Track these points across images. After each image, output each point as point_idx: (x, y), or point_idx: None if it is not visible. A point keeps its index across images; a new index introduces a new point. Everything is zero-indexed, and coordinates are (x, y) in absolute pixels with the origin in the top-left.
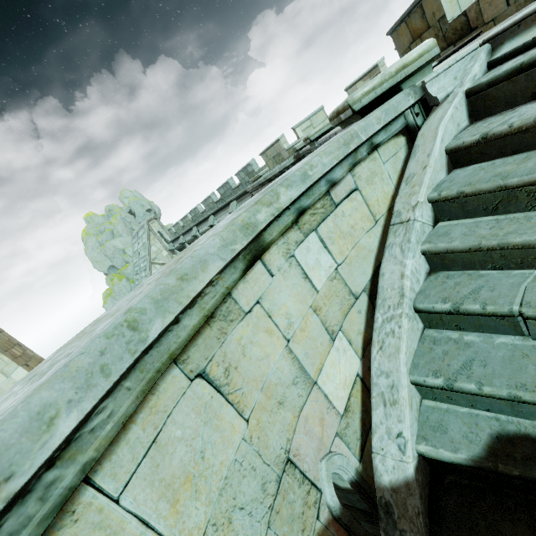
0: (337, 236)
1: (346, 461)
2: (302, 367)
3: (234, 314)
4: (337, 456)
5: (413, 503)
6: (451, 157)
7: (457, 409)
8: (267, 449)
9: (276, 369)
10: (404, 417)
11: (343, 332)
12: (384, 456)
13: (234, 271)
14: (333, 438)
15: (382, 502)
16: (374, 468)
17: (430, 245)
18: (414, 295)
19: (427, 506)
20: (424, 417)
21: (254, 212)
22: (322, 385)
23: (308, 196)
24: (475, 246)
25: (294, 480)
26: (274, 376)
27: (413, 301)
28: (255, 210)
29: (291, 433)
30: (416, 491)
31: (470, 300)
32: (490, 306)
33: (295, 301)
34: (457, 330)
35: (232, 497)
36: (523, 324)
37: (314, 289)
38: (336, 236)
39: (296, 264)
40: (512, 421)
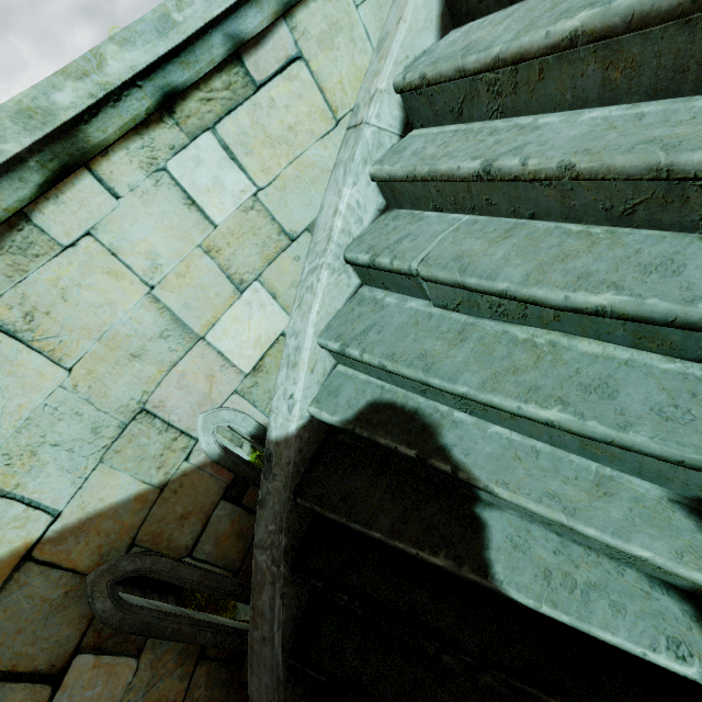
0: (259, 142)
1: (242, 416)
2: (179, 319)
3: (42, 247)
4: (227, 412)
5: (286, 455)
6: (448, 3)
7: (359, 376)
8: (106, 398)
9: (129, 319)
10: (299, 380)
11: (263, 283)
12: (278, 414)
13: (23, 186)
14: (229, 395)
15: (267, 453)
16: (269, 425)
17: (378, 168)
18: (348, 240)
19: (310, 458)
20: (329, 382)
21: (45, 88)
22: (215, 342)
23: (187, 65)
24: (411, 173)
25: (151, 428)
26: (125, 327)
27: (345, 249)
28: (48, 85)
29: (151, 386)
30: (293, 445)
31: (388, 251)
32: (397, 260)
33: (166, 237)
34: (386, 289)
35: (39, 436)
36: (426, 286)
37: (208, 222)
38: (256, 142)
39: (170, 182)
40: (392, 391)
